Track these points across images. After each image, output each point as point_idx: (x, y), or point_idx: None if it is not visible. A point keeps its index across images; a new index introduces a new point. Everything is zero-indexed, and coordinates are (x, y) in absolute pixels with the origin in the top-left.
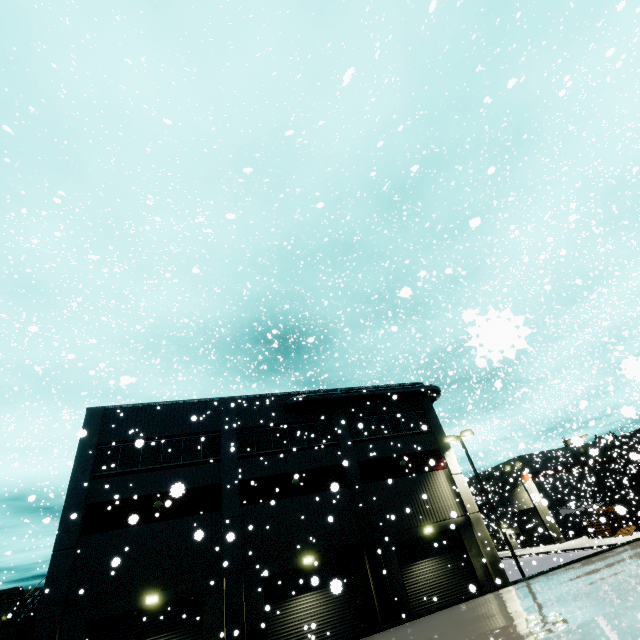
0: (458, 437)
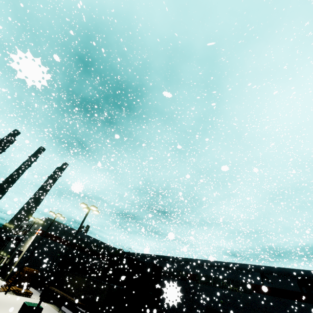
0: None
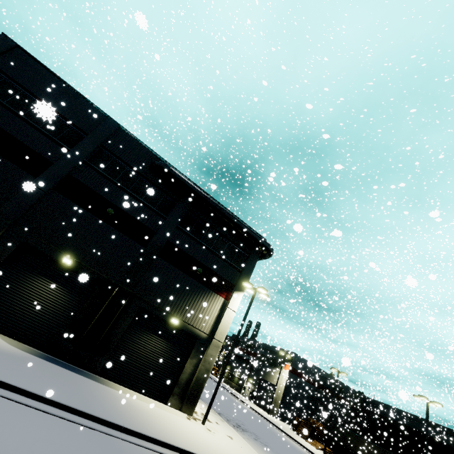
0: (255, 289)
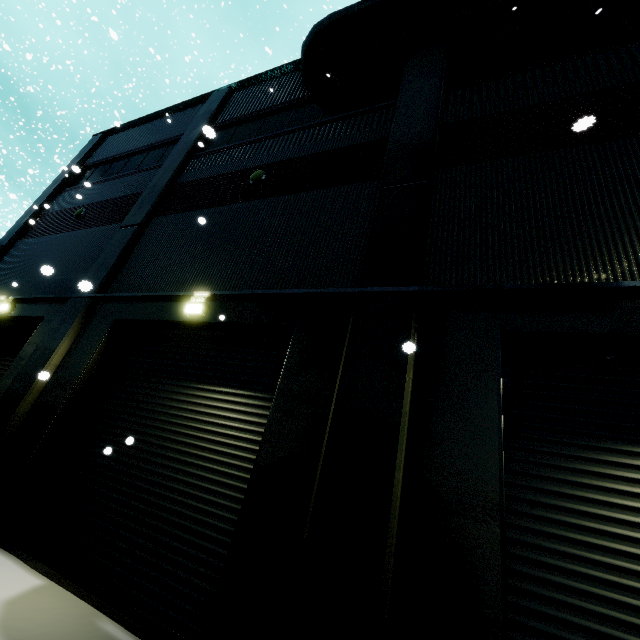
0: None
